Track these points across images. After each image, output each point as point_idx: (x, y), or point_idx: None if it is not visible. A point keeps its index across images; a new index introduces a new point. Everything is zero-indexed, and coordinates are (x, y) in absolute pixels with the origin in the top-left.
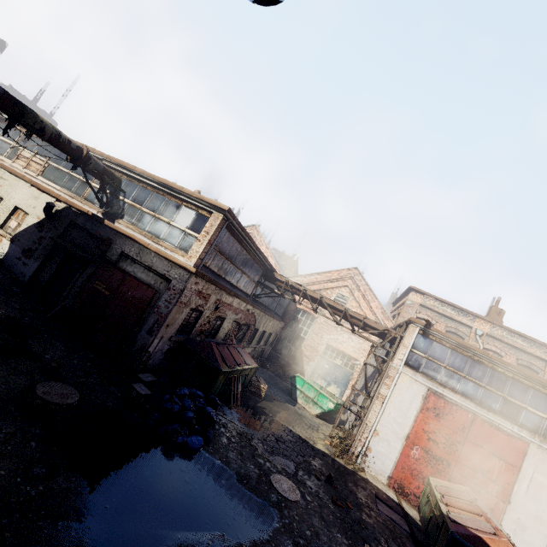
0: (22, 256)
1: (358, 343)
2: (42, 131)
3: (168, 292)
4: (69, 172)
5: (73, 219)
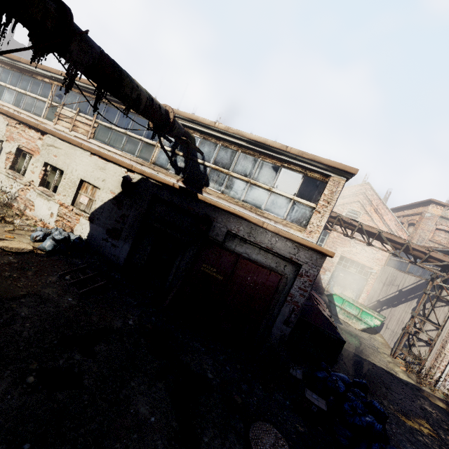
0: (108, 237)
1: (371, 253)
2: (136, 99)
3: (301, 279)
4: (126, 132)
5: (155, 193)
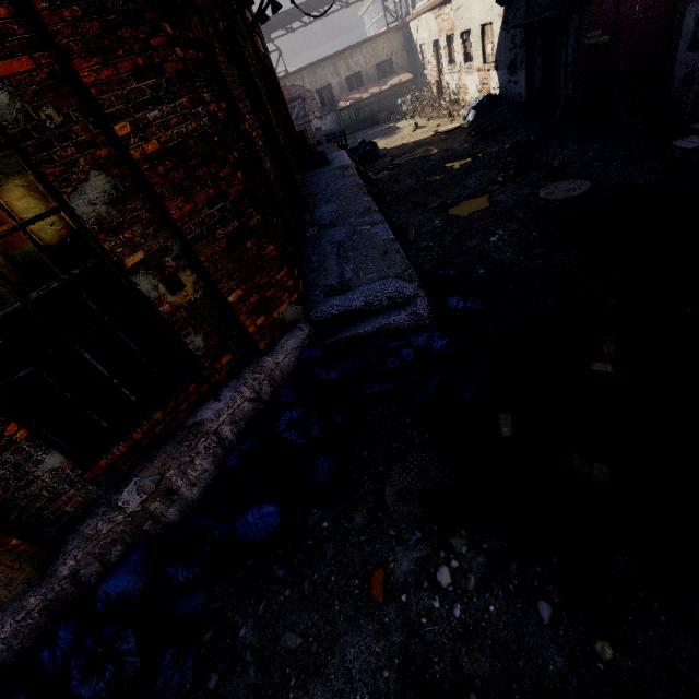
0: (510, 77)
1: None
2: None
3: None
4: None
5: None
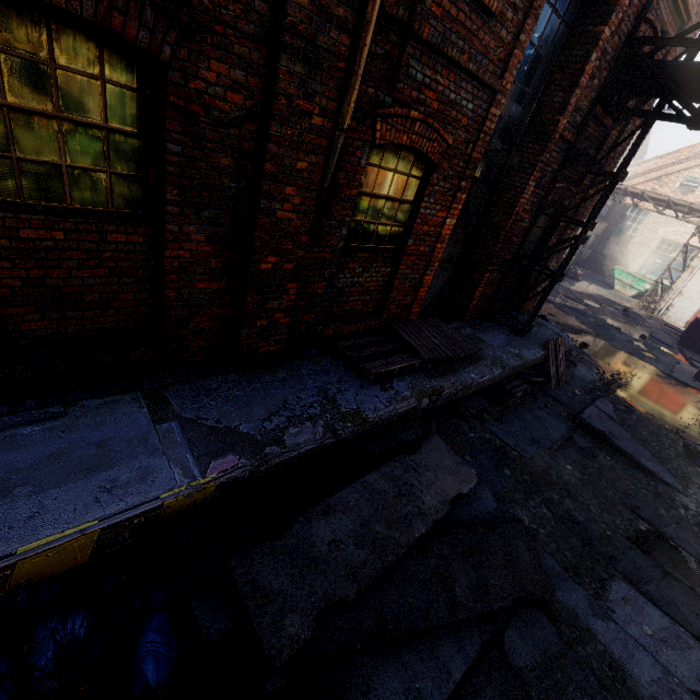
0: None
1: None
2: None
3: None
4: None
5: None
